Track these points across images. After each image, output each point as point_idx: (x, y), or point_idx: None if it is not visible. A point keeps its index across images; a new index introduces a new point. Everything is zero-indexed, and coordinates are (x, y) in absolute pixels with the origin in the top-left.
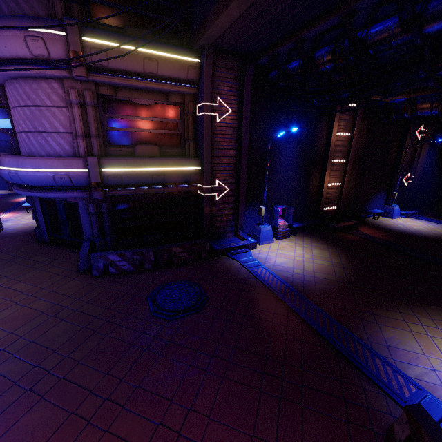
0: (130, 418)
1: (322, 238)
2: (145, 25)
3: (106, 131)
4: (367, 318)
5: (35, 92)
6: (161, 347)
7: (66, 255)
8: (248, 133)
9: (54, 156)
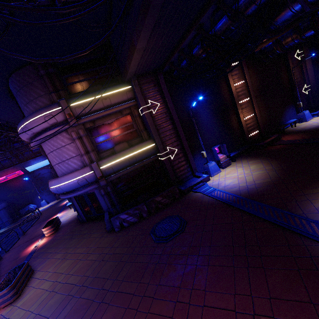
0: (159, 302)
1: (255, 156)
2: (97, 83)
3: (96, 146)
4: (299, 199)
5: (56, 142)
6: (166, 259)
7: (98, 225)
8: (175, 112)
9: (75, 170)
